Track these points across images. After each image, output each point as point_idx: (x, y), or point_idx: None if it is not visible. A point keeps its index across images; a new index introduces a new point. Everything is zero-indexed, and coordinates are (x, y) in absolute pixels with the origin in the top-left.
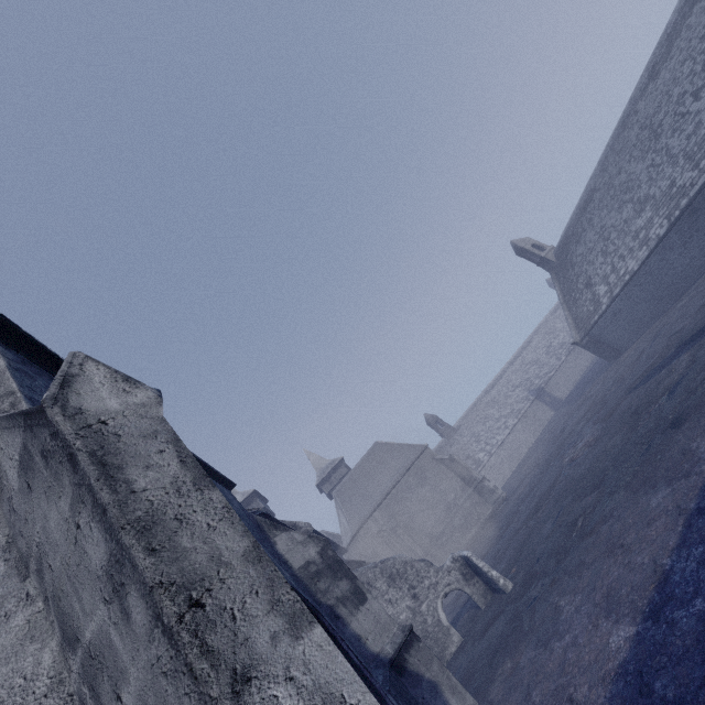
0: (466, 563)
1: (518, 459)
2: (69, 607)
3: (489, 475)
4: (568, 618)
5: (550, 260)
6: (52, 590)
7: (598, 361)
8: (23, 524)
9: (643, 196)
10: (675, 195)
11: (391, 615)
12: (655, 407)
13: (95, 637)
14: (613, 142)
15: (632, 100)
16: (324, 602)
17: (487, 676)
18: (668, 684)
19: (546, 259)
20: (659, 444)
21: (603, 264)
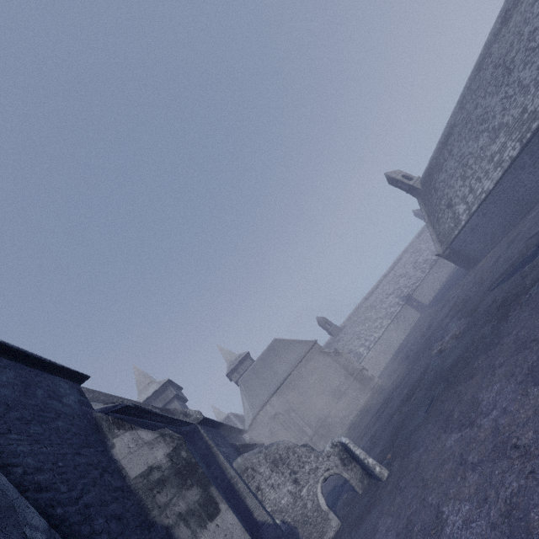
0: (344, 448)
1: (391, 353)
2: None
3: (368, 365)
4: (455, 534)
5: (417, 188)
6: None
7: (456, 272)
8: None
9: (498, 125)
10: (527, 120)
11: (273, 499)
12: (526, 297)
13: None
14: (470, 83)
15: (487, 45)
16: (159, 521)
17: None
18: None
19: (414, 187)
20: None
21: (462, 187)
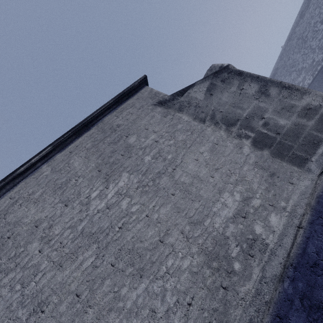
0: None
1: None
2: (233, 114)
3: None
4: None
5: None
6: (221, 118)
7: None
8: (204, 108)
9: (300, 68)
10: (315, 65)
11: None
12: None
13: (250, 112)
14: (285, 47)
15: (293, 28)
16: None
17: None
18: None
19: None
20: None
21: None
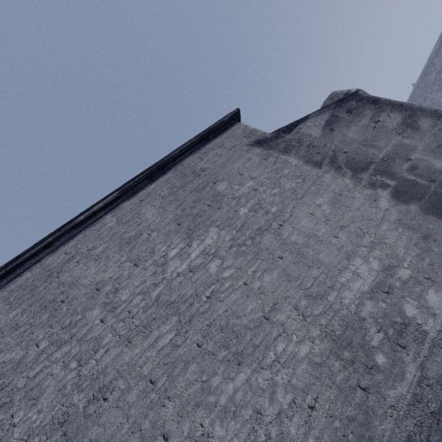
0: None
1: None
2: (364, 156)
3: None
4: None
5: None
6: (345, 160)
7: None
8: (321, 148)
9: None
10: None
11: None
12: None
13: (389, 151)
14: (418, 84)
15: (430, 58)
16: None
17: None
18: None
19: None
20: None
21: None
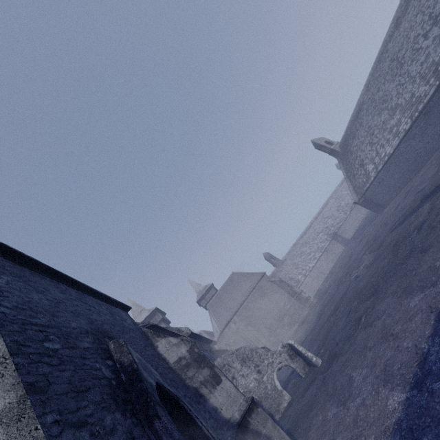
0: (291, 348)
1: (323, 278)
2: None
3: (305, 289)
4: (358, 385)
5: (336, 151)
6: None
7: (370, 214)
8: None
9: (394, 105)
10: (415, 102)
11: (244, 384)
12: (409, 239)
13: None
14: (373, 71)
15: (384, 43)
16: (191, 385)
17: (306, 425)
18: (432, 439)
19: (334, 150)
20: (413, 264)
21: (370, 151)
